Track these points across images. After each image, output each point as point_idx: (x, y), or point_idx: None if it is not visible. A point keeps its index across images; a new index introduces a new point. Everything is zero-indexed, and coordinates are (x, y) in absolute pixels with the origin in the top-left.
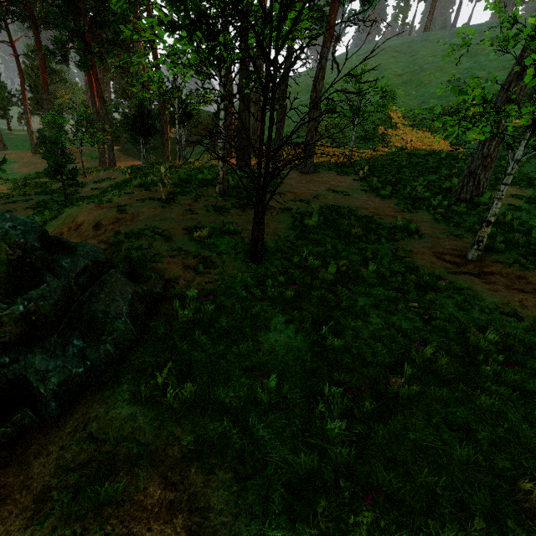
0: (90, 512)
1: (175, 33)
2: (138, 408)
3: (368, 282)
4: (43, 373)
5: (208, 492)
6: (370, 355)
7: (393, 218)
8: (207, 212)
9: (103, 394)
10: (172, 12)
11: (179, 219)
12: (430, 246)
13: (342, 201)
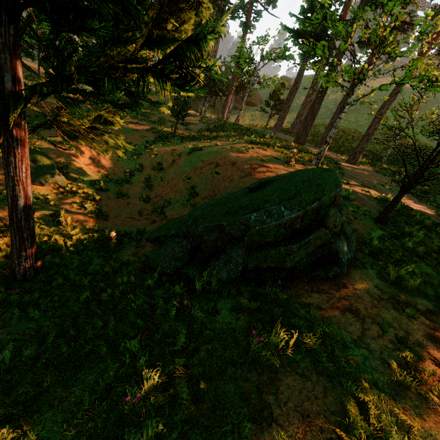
0: (404, 318)
1: (297, 40)
2: (386, 283)
3: None
4: (343, 252)
5: None
6: None
7: (437, 219)
8: None
9: (361, 271)
10: (302, 25)
11: None
12: None
13: (393, 195)
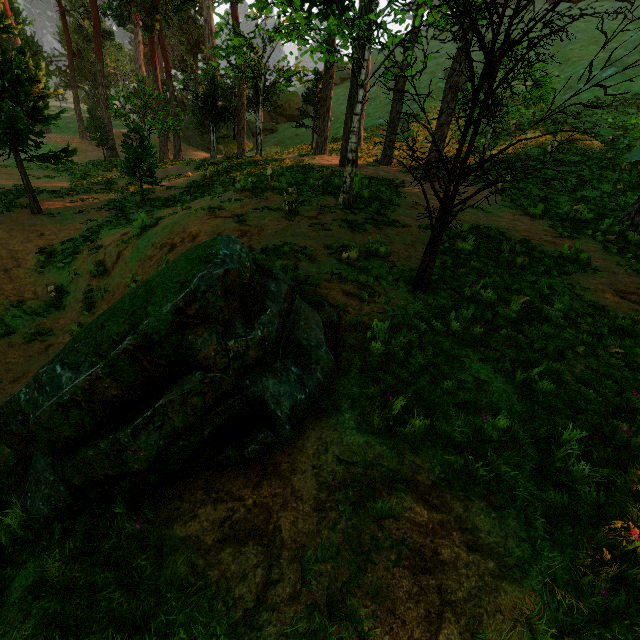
0: (372, 523)
1: None
2: (370, 437)
3: (554, 322)
4: (277, 397)
5: (470, 516)
6: (583, 402)
7: (552, 244)
8: (340, 228)
9: (327, 421)
10: None
11: (313, 236)
12: (608, 283)
13: (485, 220)
